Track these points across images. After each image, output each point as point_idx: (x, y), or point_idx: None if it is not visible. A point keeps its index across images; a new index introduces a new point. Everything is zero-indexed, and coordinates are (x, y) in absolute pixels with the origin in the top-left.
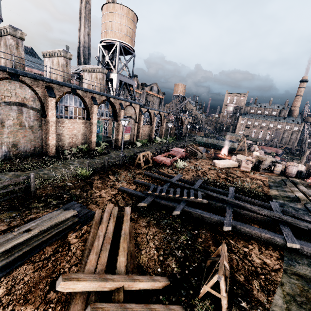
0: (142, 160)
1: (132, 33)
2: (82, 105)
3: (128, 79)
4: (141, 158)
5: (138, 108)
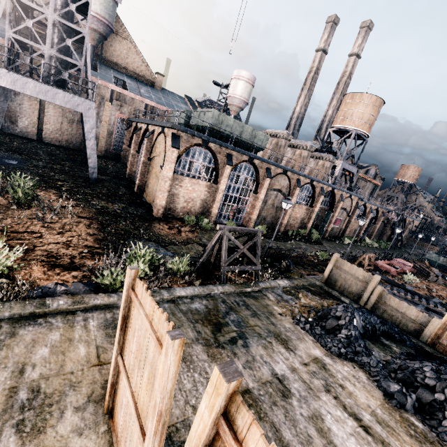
0: (366, 260)
1: (373, 120)
2: (311, 193)
3: (351, 167)
4: (366, 258)
5: (356, 200)
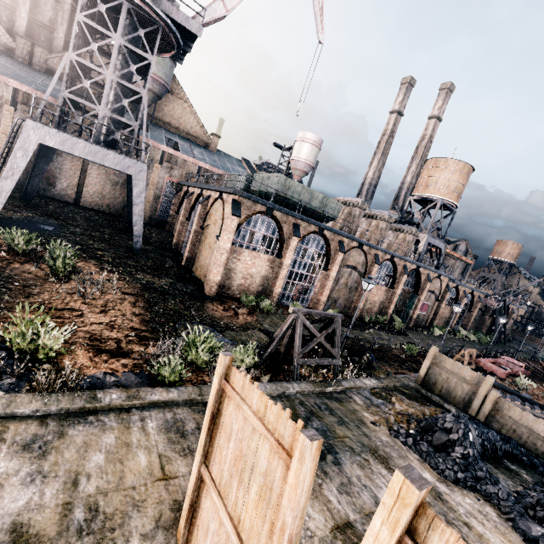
0: (466, 357)
1: (462, 189)
2: (391, 271)
3: (438, 242)
4: (466, 355)
5: (446, 282)
